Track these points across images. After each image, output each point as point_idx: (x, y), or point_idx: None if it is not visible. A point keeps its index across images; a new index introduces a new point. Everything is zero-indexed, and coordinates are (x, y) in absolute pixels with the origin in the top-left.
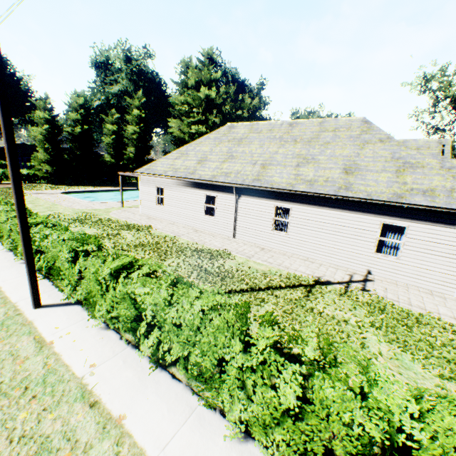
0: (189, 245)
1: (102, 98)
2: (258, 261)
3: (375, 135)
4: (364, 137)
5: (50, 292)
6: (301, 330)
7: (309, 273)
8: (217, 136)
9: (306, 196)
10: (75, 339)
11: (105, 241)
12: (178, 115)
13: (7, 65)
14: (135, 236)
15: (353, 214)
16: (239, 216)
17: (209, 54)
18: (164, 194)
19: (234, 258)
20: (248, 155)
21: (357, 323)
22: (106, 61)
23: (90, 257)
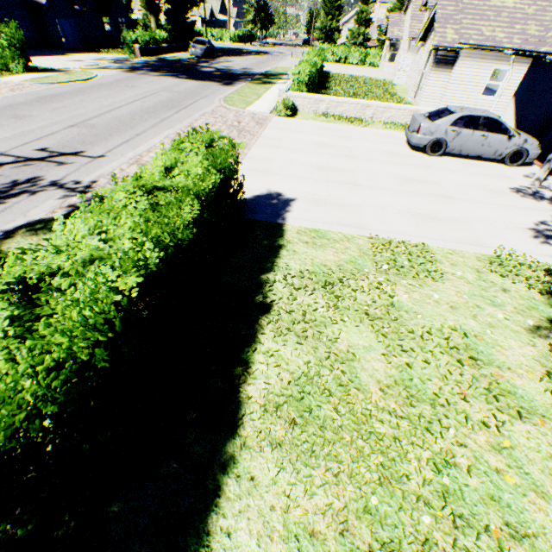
0: None
1: None
2: None
3: None
4: None
5: None
6: None
7: None
8: None
9: None
10: None
11: None
12: None
13: None
14: None
15: None
16: None
17: None
18: None
19: None
20: None
21: None
22: None
23: None
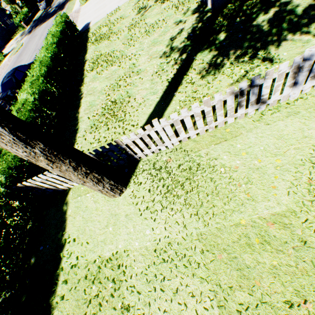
0: None
1: None
2: None
3: None
4: None
5: None
6: None
7: None
8: None
9: None
10: None
11: None
12: None
13: None
14: None
15: None
16: None
17: None
18: None
19: None
20: None
21: None
22: None
23: None
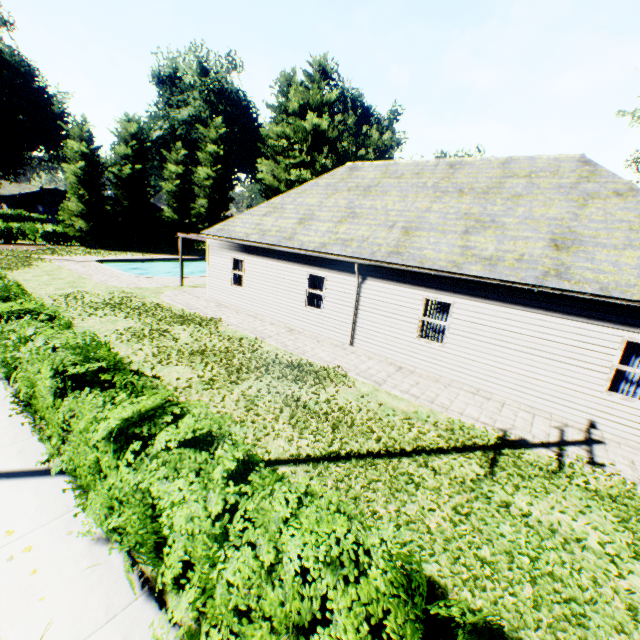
0: (278, 356)
1: (165, 127)
2: (395, 393)
3: (606, 185)
4: (585, 187)
5: (25, 442)
6: (496, 563)
7: (486, 422)
8: (331, 182)
9: (483, 284)
10: (37, 566)
11: (145, 342)
12: (272, 154)
13: (34, 75)
14: (193, 336)
15: (569, 320)
16: (361, 312)
17: (321, 65)
18: (244, 269)
19: (354, 385)
20: (380, 213)
21: (604, 548)
22: (173, 74)
23: (85, 392)
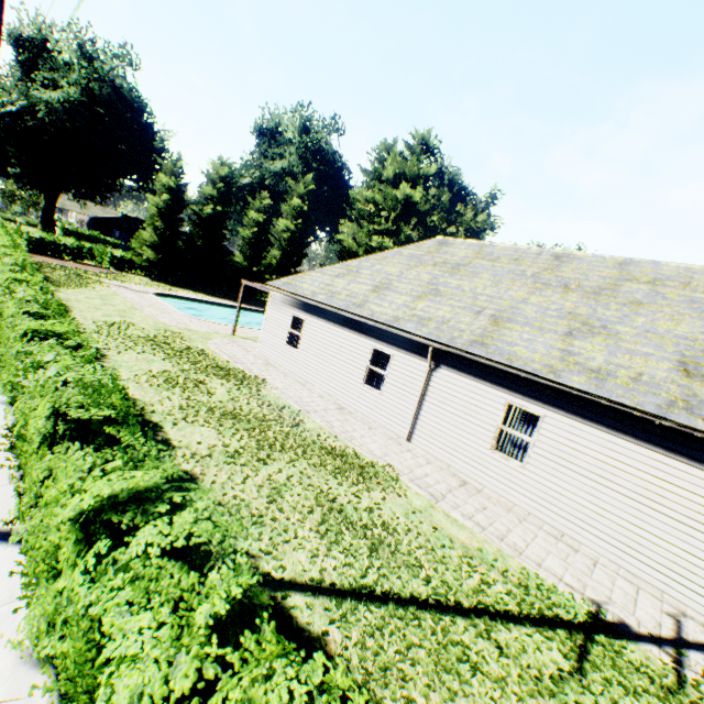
0: (320, 437)
1: (256, 175)
2: (455, 515)
3: None
4: None
5: None
6: None
7: (572, 584)
8: (416, 253)
9: (586, 401)
10: None
11: (176, 390)
12: (356, 217)
13: (145, 111)
14: (229, 394)
15: (700, 469)
16: (427, 403)
17: (424, 138)
18: (303, 330)
19: (405, 494)
20: (467, 295)
21: None
22: (275, 128)
23: (75, 447)
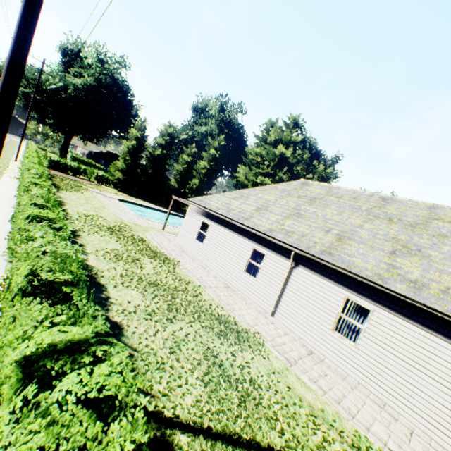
0: (212, 306)
1: (189, 134)
2: (304, 378)
3: None
4: None
5: None
6: None
7: (395, 450)
8: (286, 188)
9: (407, 303)
10: None
11: (120, 263)
12: (248, 164)
13: (129, 93)
14: (154, 269)
15: None
16: (287, 290)
17: (295, 119)
18: (208, 231)
19: (268, 357)
20: (320, 218)
21: None
22: (204, 108)
23: (36, 301)
